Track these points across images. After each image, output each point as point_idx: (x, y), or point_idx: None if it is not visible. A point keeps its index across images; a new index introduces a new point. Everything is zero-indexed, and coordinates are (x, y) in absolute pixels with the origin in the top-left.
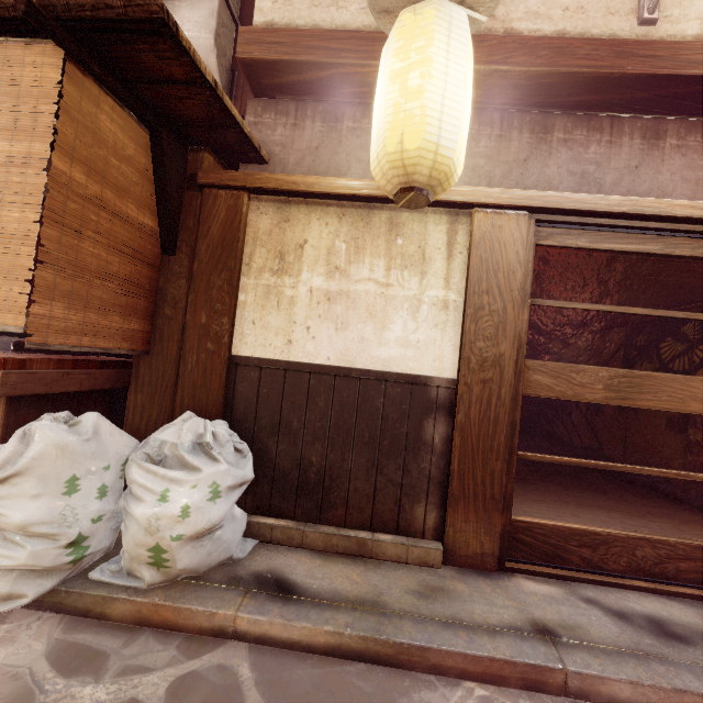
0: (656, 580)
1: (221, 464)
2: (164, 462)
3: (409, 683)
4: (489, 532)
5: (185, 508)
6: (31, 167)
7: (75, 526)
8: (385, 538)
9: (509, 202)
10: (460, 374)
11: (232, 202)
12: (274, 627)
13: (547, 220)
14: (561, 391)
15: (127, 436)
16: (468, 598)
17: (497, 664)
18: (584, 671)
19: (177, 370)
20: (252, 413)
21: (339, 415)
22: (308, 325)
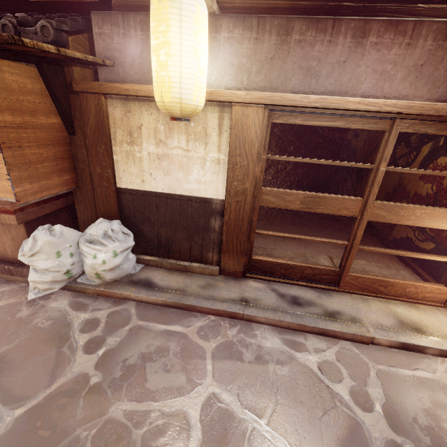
0: (310, 282)
1: (116, 243)
2: (93, 242)
3: (188, 315)
4: (239, 264)
5: (103, 261)
6: None
7: (65, 267)
8: (195, 265)
9: (250, 101)
10: (226, 198)
11: (96, 102)
12: (143, 298)
13: (276, 109)
14: (279, 204)
15: (76, 232)
16: (222, 288)
17: (220, 311)
18: (250, 314)
19: (93, 195)
20: (132, 214)
21: (172, 216)
22: (150, 172)
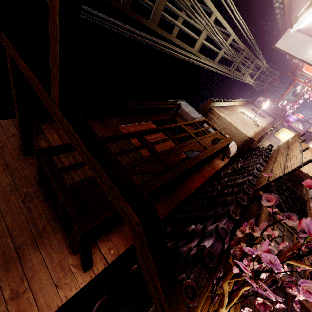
0: None
1: None
2: None
3: None
4: None
5: None
6: None
7: None
8: None
9: None
10: None
11: None
12: None
13: None
14: None
15: None
16: None
17: None
18: None
19: None
20: None
21: None
22: None
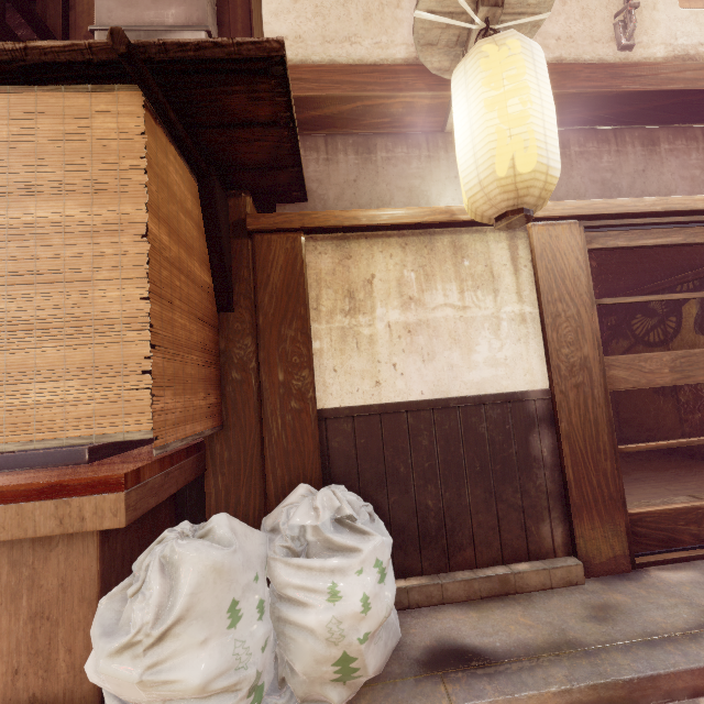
0: None
1: (373, 536)
2: (307, 552)
3: None
4: (615, 533)
5: (364, 600)
6: (124, 234)
7: (250, 664)
8: (523, 568)
9: (563, 213)
10: (554, 383)
11: (289, 245)
12: None
13: (593, 225)
14: (636, 381)
15: (257, 532)
16: (637, 607)
17: None
18: None
19: (260, 439)
20: (353, 469)
21: (446, 450)
22: (393, 362)
